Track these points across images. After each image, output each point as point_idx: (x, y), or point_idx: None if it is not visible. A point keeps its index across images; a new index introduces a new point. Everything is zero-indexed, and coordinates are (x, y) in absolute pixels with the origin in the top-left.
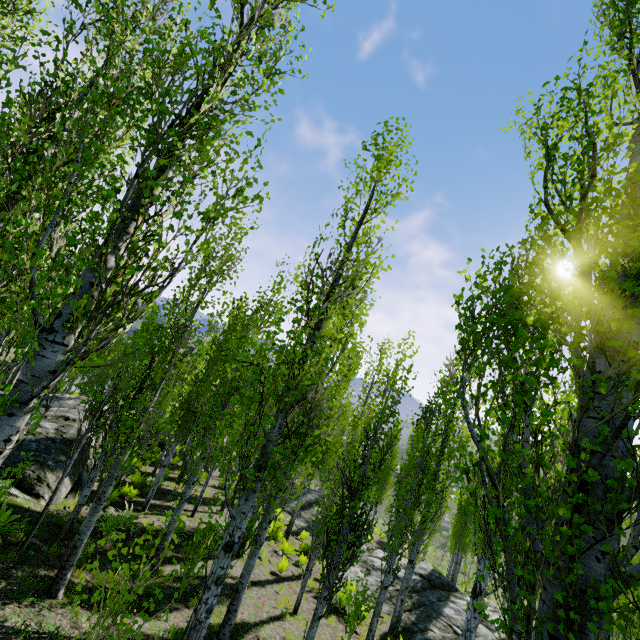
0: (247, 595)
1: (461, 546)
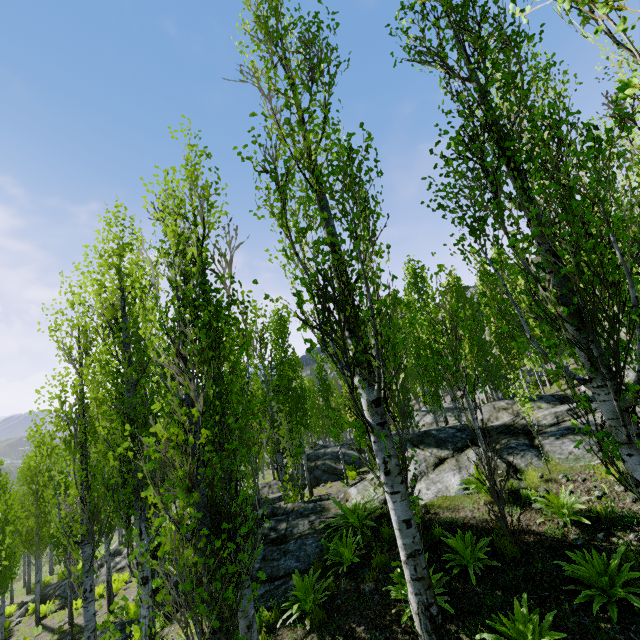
0: None
1: None
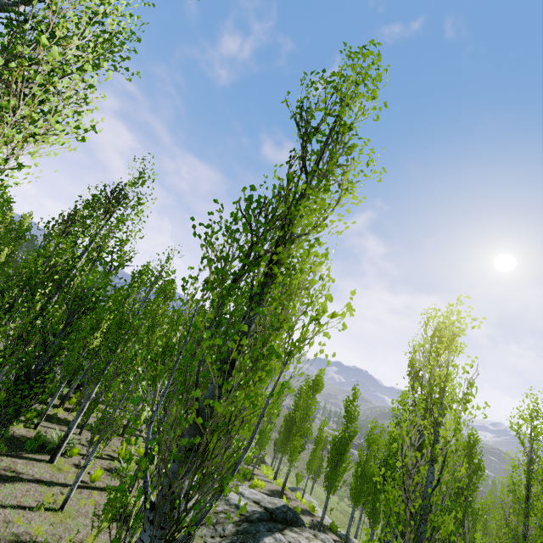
0: (13, 486)
1: (331, 489)
